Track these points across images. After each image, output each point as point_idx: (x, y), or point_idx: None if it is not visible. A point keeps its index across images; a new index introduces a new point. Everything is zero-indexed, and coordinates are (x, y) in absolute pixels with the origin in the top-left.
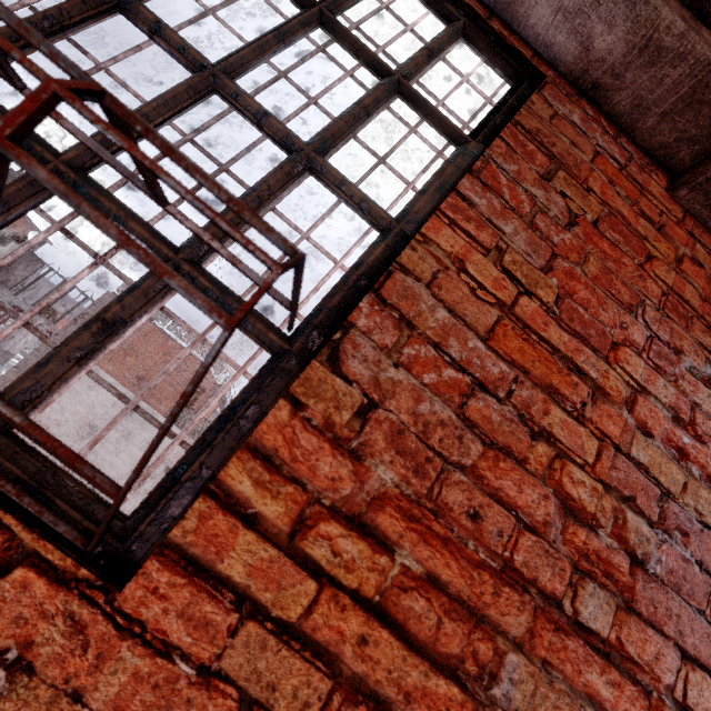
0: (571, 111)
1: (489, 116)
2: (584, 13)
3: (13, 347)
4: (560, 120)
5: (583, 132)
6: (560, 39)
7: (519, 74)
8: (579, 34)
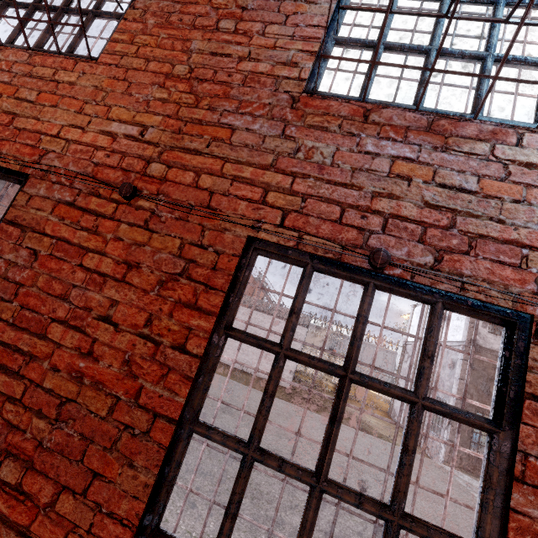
0: None
1: None
2: None
3: None
4: None
5: None
6: None
7: None
8: None
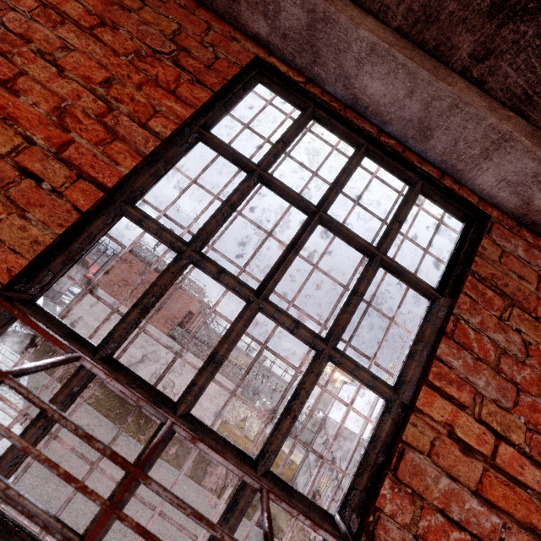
0: (514, 243)
1: (450, 265)
2: (526, 185)
3: (62, 288)
4: (507, 256)
5: (526, 261)
6: (503, 195)
7: (468, 216)
8: (520, 195)
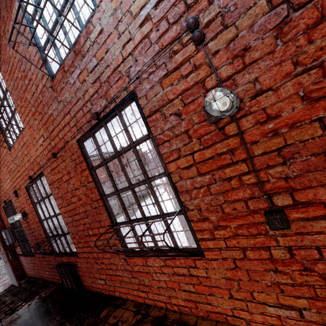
0: None
1: None
2: None
3: None
4: None
5: None
6: None
7: None
8: None
